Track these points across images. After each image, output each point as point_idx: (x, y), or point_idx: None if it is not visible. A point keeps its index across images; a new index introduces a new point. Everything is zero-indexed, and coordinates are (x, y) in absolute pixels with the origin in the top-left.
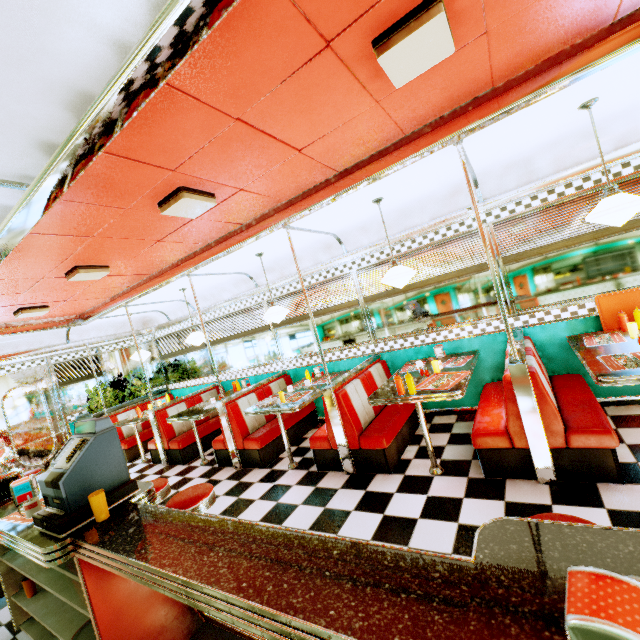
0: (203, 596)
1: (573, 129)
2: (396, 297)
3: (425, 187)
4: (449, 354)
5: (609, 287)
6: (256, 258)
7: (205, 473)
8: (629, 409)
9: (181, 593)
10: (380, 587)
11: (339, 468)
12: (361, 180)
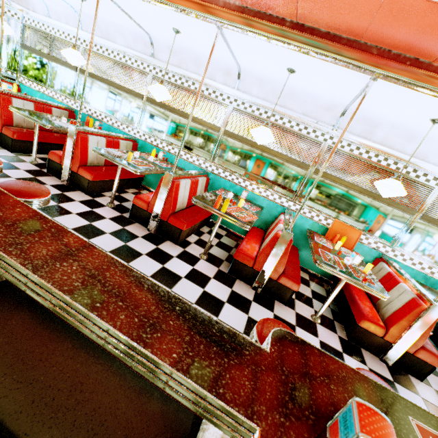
0: (51, 297)
1: (411, 127)
2: (244, 145)
3: (321, 89)
4: (248, 199)
5: (344, 219)
6: (170, 31)
7: (32, 170)
8: (303, 274)
9: (23, 282)
10: (210, 348)
11: (145, 224)
12: (306, 45)
